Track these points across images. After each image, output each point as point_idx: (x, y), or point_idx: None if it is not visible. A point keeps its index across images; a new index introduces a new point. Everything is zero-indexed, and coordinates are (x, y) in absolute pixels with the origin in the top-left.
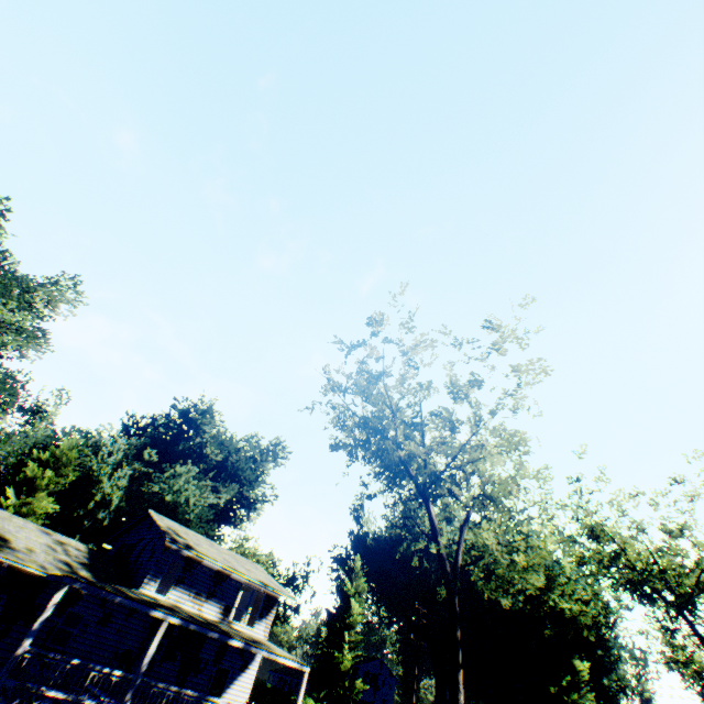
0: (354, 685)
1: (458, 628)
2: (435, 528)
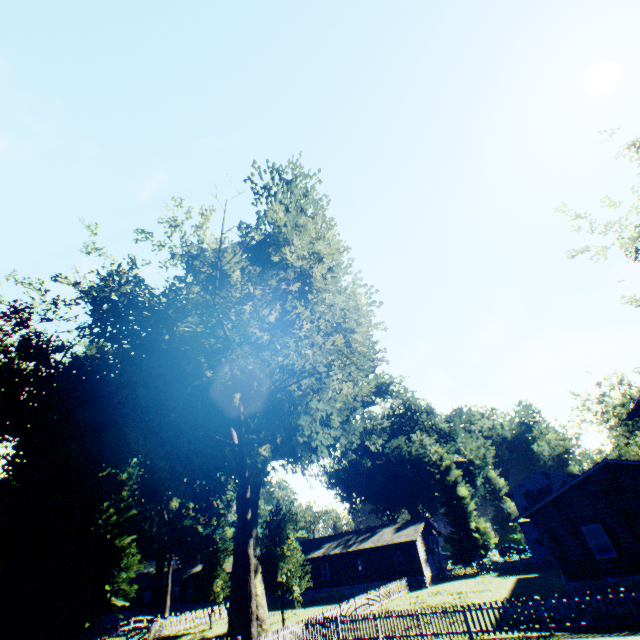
0: None
1: None
2: None
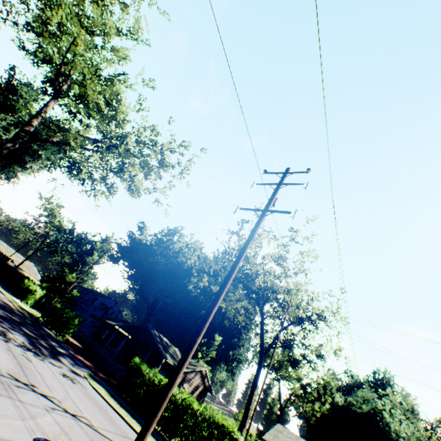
0: (72, 292)
1: None
2: (42, 109)
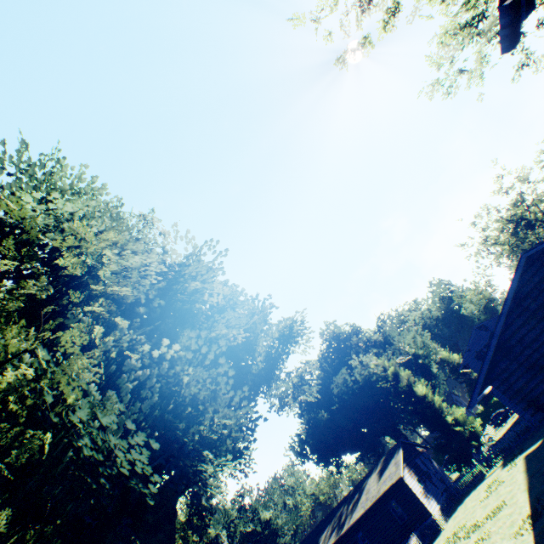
0: None
1: None
2: None
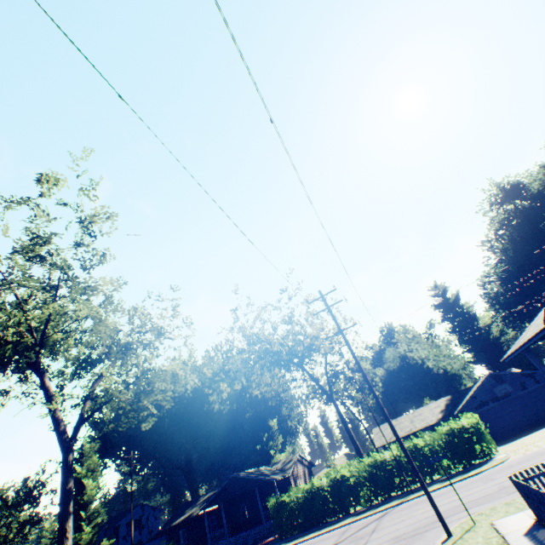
0: None
1: (71, 480)
2: (49, 397)
